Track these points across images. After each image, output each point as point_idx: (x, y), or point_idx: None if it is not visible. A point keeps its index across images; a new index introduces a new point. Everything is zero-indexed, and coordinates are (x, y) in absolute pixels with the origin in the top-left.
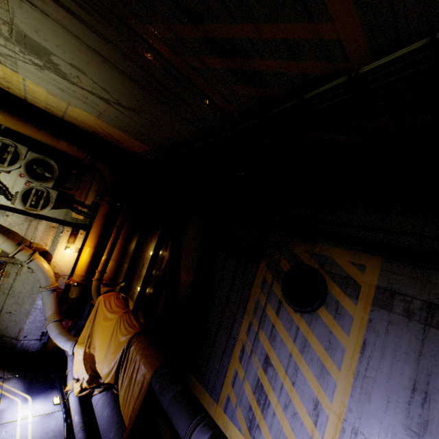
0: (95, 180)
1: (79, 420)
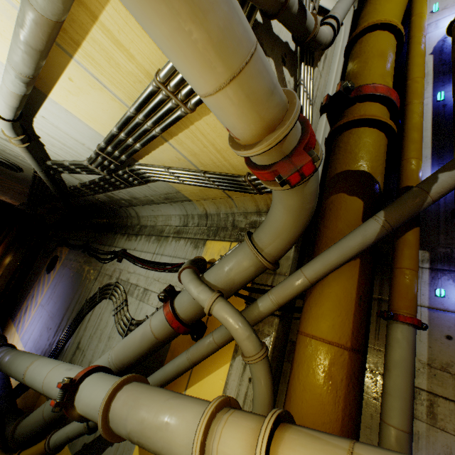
0: None
1: None
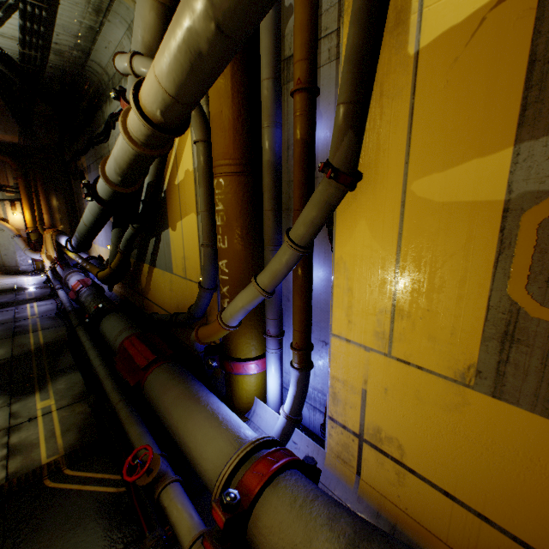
0: (7, 169)
1: (50, 273)
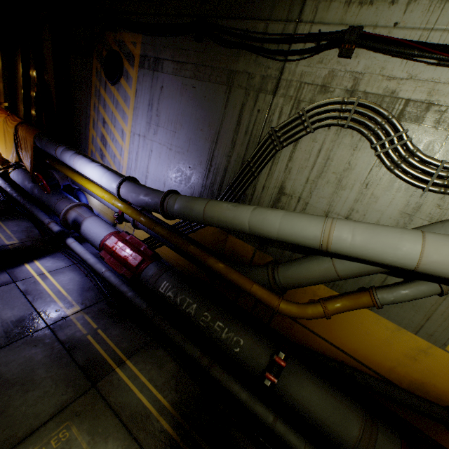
0: None
1: (3, 182)
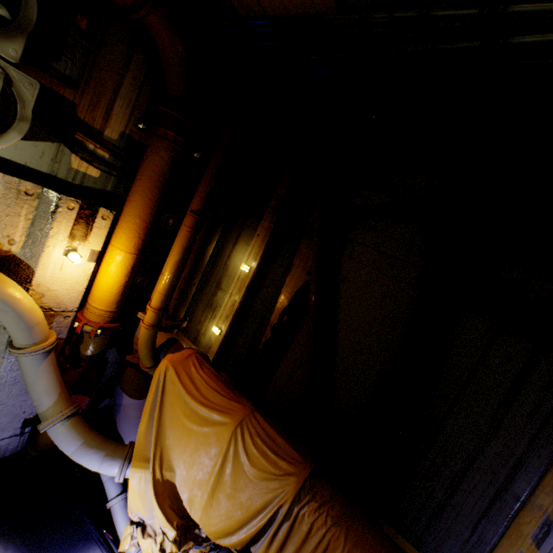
0: (128, 69)
1: None
